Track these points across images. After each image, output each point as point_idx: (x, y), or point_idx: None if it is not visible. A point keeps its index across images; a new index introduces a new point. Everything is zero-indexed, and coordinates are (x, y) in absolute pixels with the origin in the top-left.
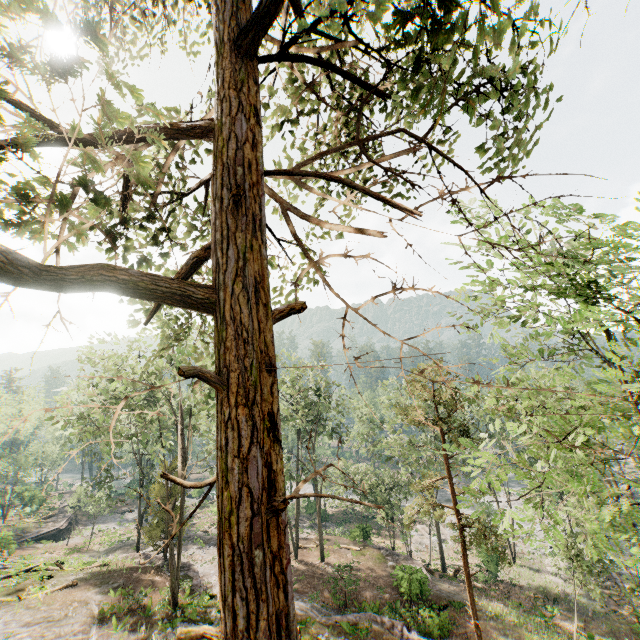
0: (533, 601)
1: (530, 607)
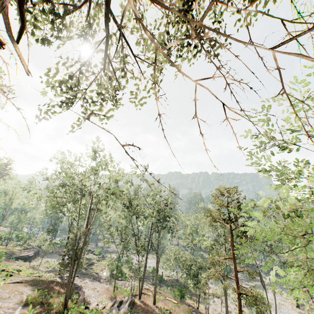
0: None
1: None
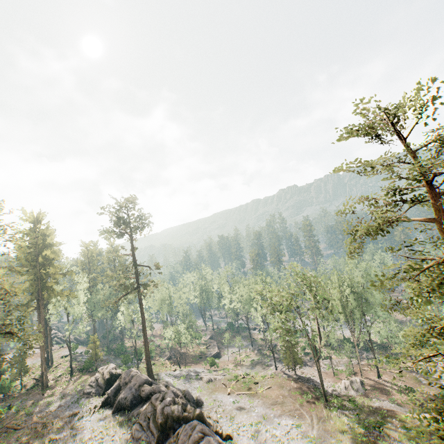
0: None
1: None
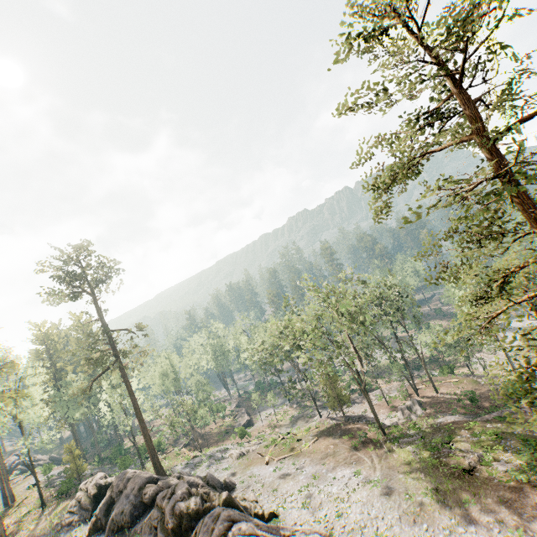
0: None
1: None
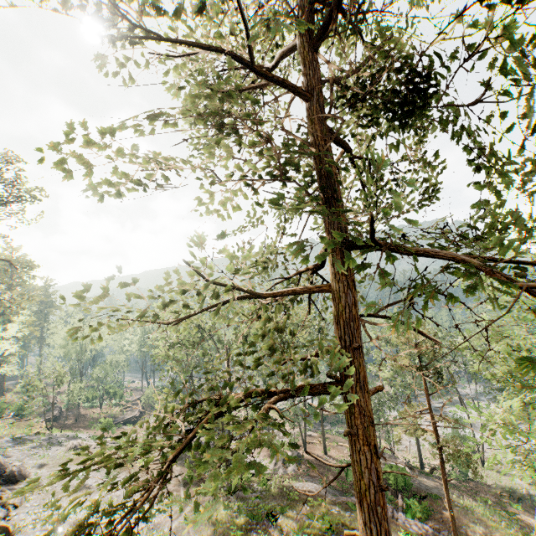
0: (499, 498)
1: (496, 502)
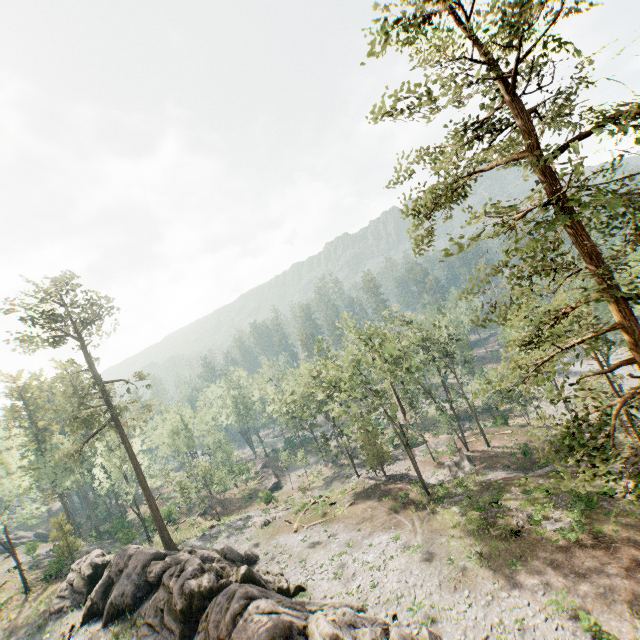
0: None
1: None
